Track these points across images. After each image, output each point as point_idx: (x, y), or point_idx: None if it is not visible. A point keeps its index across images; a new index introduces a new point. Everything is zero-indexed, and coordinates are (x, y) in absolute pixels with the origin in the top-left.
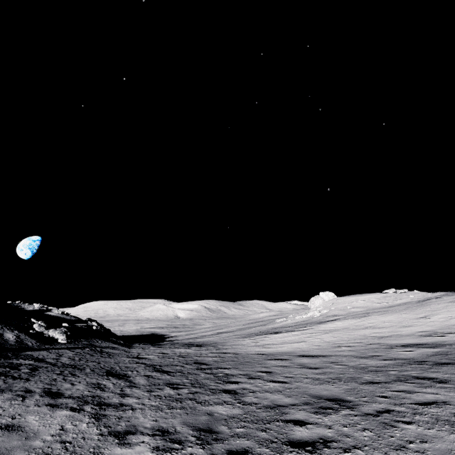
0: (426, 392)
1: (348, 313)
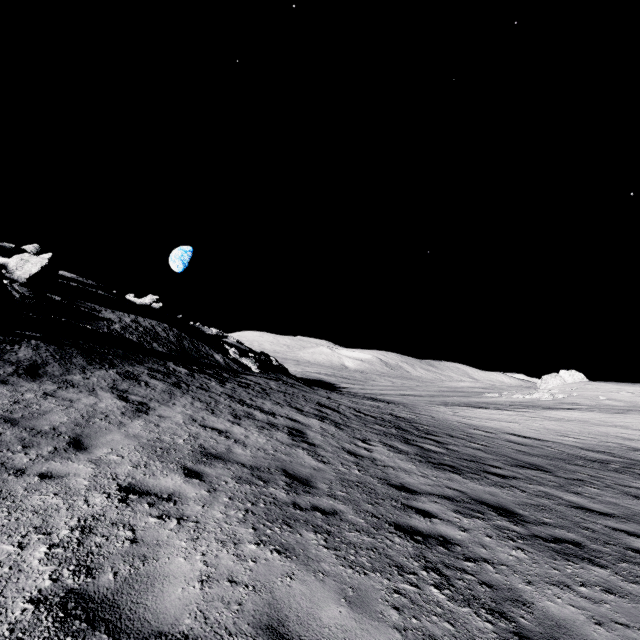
0: (637, 482)
1: (597, 404)
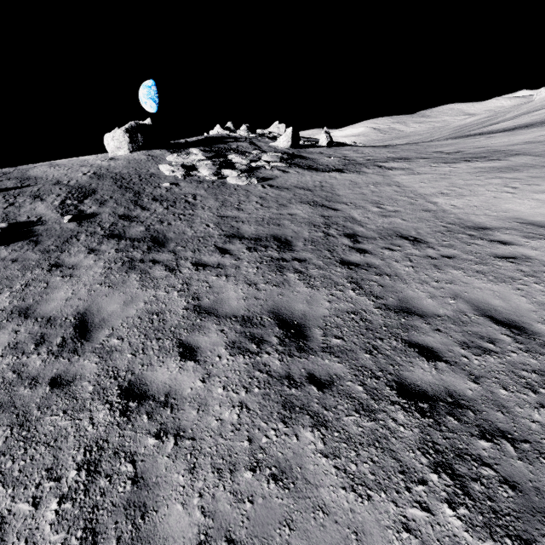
0: None
1: None
